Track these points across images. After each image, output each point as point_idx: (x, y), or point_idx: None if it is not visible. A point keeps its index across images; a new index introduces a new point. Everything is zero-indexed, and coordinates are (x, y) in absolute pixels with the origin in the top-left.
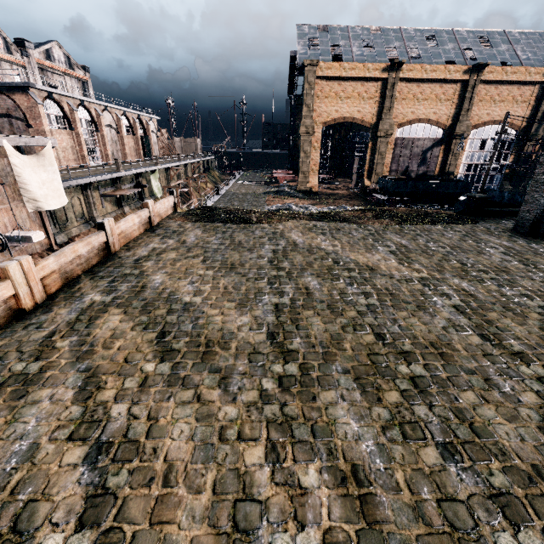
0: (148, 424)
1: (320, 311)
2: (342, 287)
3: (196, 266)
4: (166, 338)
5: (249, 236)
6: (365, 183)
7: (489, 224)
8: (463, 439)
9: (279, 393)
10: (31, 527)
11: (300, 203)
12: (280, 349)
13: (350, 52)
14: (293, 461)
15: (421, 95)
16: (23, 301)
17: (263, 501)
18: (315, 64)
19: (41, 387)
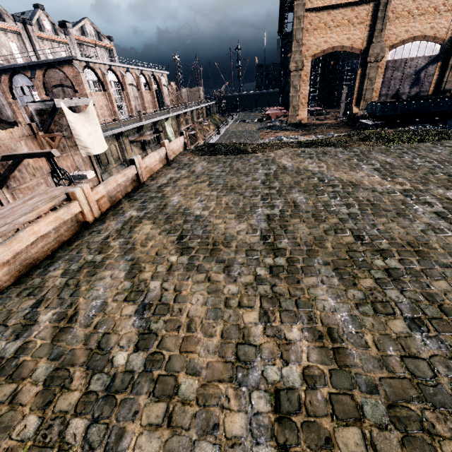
0: (174, 294)
1: (305, 219)
2: (325, 200)
3: (203, 189)
4: (183, 240)
5: (245, 164)
6: (353, 110)
7: None
8: (431, 315)
9: (269, 277)
10: (108, 347)
11: (290, 135)
12: (271, 247)
13: None
14: (280, 322)
15: (417, 10)
16: (87, 216)
17: (257, 346)
18: None
19: (104, 269)
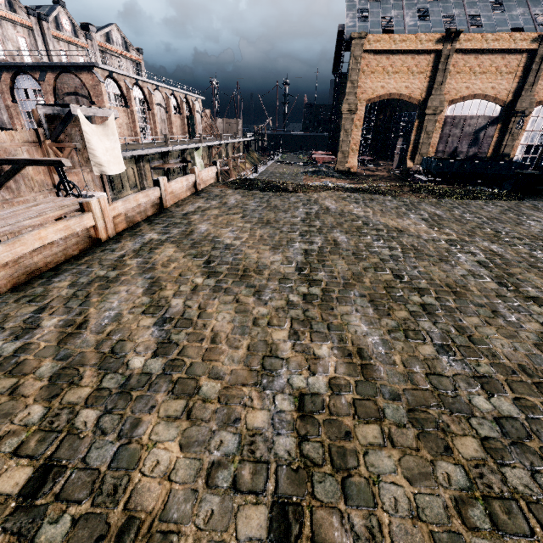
0: (199, 311)
1: (345, 256)
2: (368, 242)
3: (236, 220)
4: (211, 265)
5: (284, 202)
6: (407, 164)
7: (537, 202)
8: (459, 344)
9: (302, 303)
10: (122, 352)
11: (337, 182)
12: (306, 278)
13: (402, 22)
14: (310, 341)
15: (478, 68)
16: (100, 232)
17: (284, 359)
18: (363, 36)
19: (119, 285)
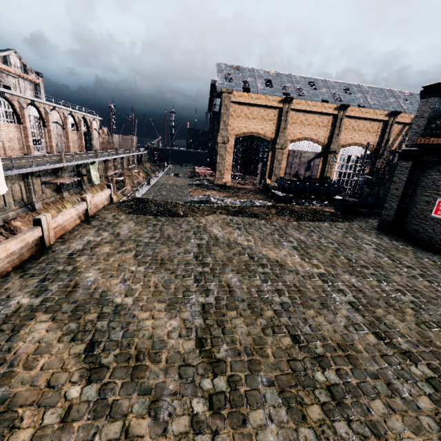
0: None
1: (242, 311)
2: (258, 284)
3: (129, 261)
4: (94, 351)
5: (177, 230)
6: (266, 181)
7: (360, 222)
8: None
9: (210, 417)
10: None
11: (217, 195)
12: (209, 359)
13: (256, 86)
14: None
15: (306, 121)
16: None
17: None
18: (230, 92)
19: None
